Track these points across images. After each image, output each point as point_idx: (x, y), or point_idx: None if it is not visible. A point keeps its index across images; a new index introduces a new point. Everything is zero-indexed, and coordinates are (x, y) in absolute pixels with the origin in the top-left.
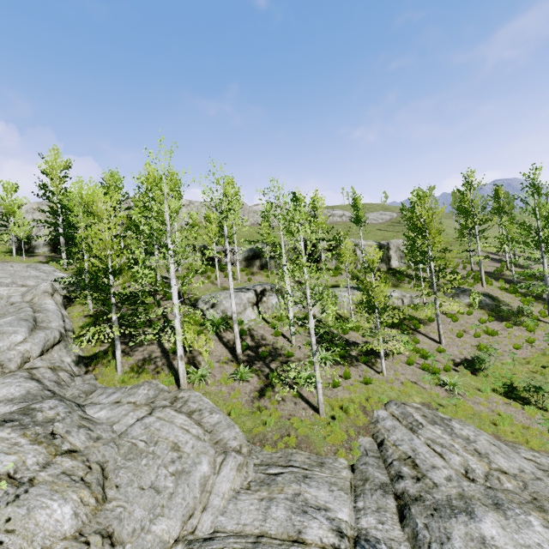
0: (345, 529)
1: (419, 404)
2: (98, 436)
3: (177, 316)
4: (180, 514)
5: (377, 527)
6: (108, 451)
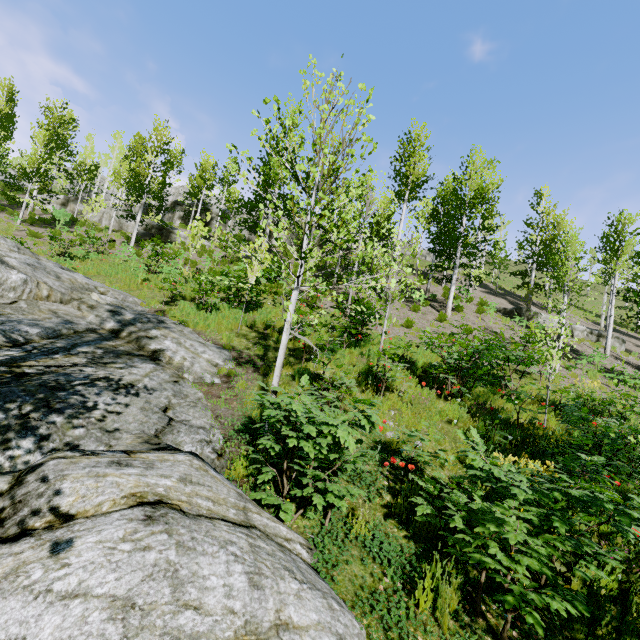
0: None
1: None
2: None
3: None
4: None
5: None
6: None
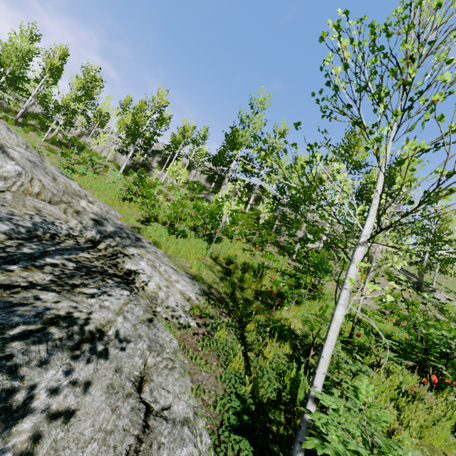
0: None
1: None
2: None
3: None
4: None
5: None
6: None
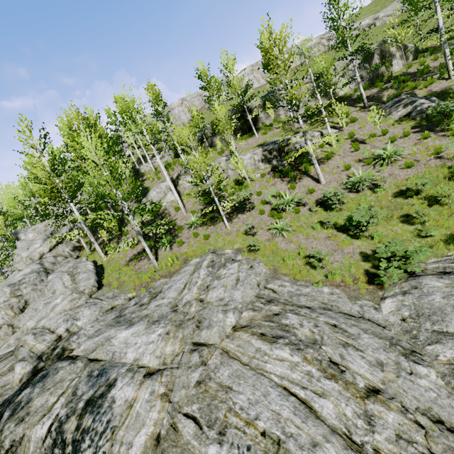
0: (72, 329)
1: (233, 250)
2: (36, 288)
3: (81, 221)
4: (37, 319)
5: (87, 328)
6: (34, 294)
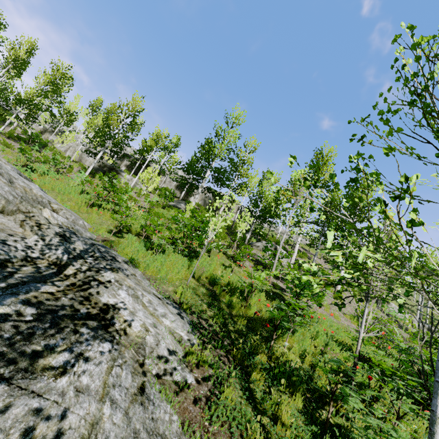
0: None
1: None
2: None
3: None
4: None
5: None
6: None
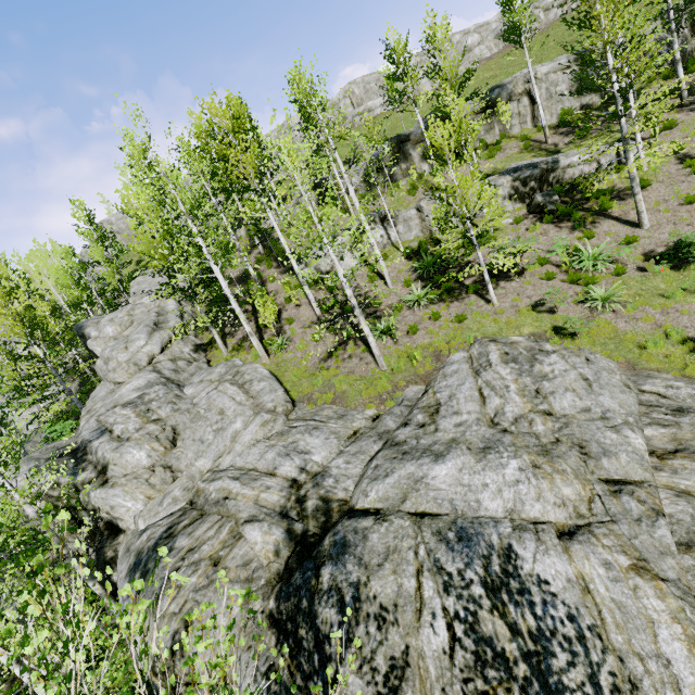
0: (309, 467)
1: (525, 337)
2: (179, 408)
3: (231, 298)
4: (212, 456)
5: (340, 466)
6: (181, 418)
